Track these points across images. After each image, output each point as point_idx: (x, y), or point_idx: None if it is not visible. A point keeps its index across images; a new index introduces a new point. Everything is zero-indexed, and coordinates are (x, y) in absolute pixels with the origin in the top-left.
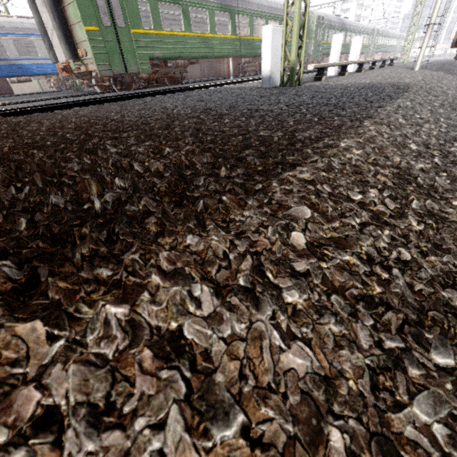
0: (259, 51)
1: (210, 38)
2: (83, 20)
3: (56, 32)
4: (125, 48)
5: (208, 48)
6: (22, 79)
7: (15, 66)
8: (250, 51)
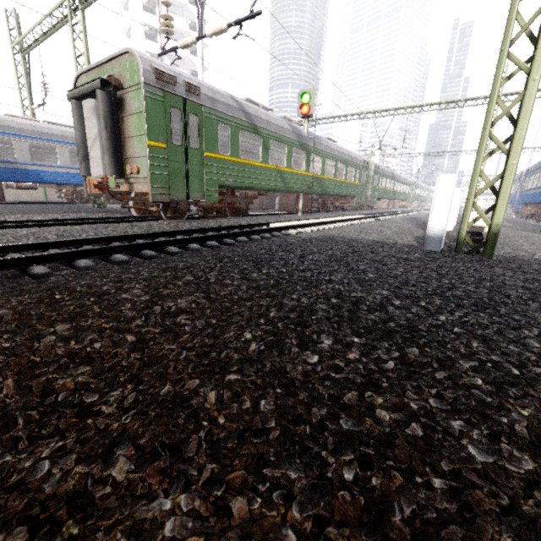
0: (327, 190)
1: (285, 172)
2: (148, 133)
3: (103, 142)
4: (192, 171)
5: (281, 181)
6: (24, 186)
7: (20, 171)
8: (320, 189)
